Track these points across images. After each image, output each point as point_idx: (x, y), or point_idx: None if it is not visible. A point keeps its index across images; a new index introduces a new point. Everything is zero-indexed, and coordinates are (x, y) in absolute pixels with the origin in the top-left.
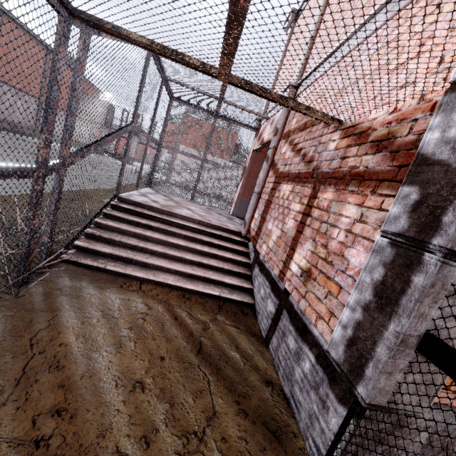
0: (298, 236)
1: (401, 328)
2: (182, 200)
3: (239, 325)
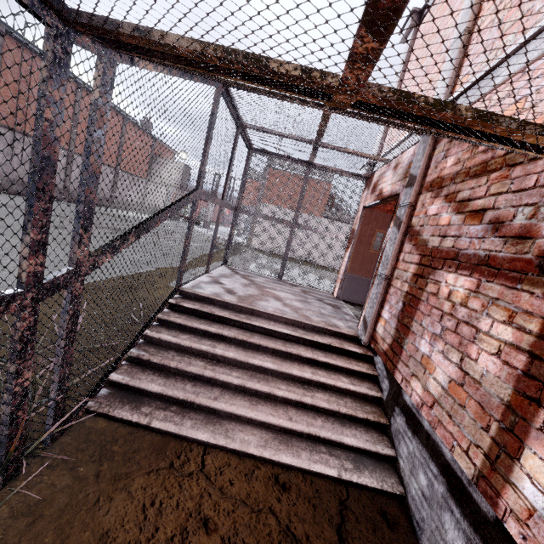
0: (528, 408)
1: None
2: (267, 281)
3: None
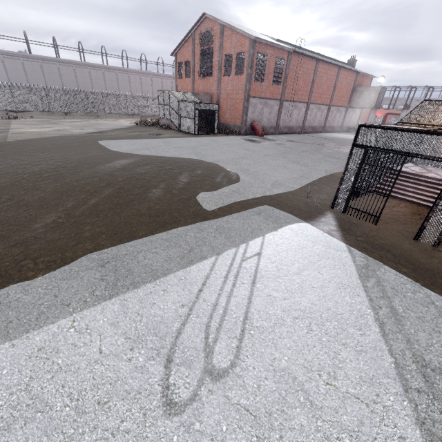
0: None
1: None
2: (435, 169)
3: None
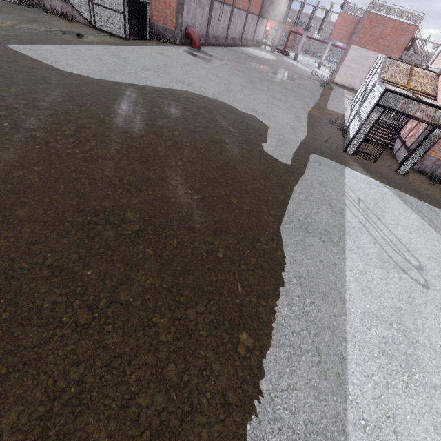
0: (414, 128)
1: (418, 139)
2: None
3: (388, 150)
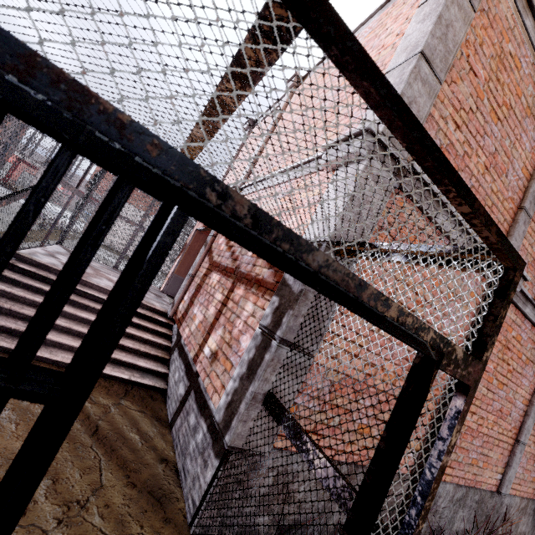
0: (215, 322)
1: (254, 388)
2: (103, 267)
3: (145, 410)
